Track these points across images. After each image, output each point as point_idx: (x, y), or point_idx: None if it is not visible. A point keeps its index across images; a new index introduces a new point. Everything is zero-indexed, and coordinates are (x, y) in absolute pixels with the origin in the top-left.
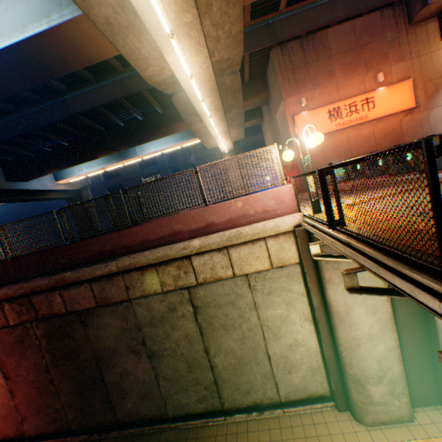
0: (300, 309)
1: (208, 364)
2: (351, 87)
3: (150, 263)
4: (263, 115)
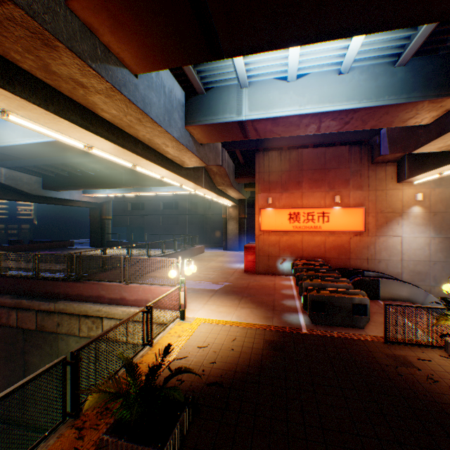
0: None
1: None
2: (314, 199)
3: (76, 313)
4: None
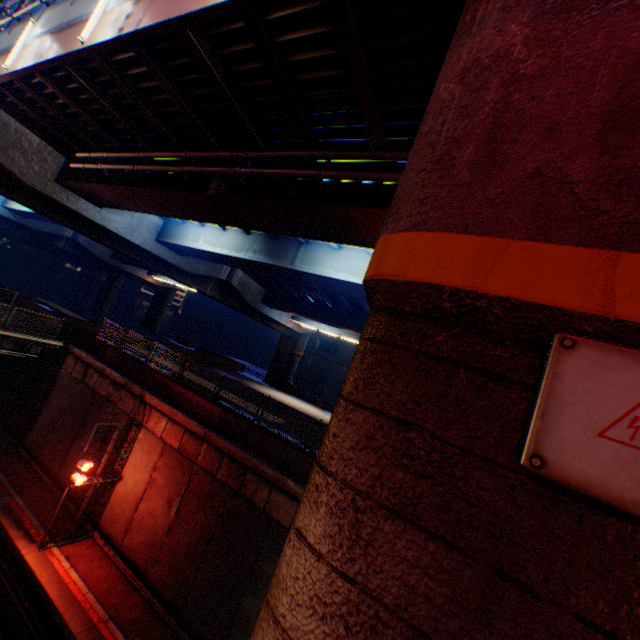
0: None
1: None
2: None
3: None
4: None
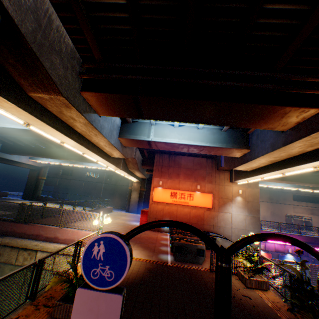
0: None
1: None
2: (186, 185)
3: (18, 246)
4: None
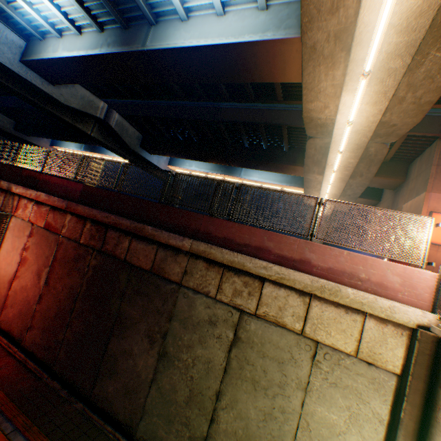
0: (365, 437)
1: (211, 412)
2: None
3: (222, 262)
4: (381, 199)
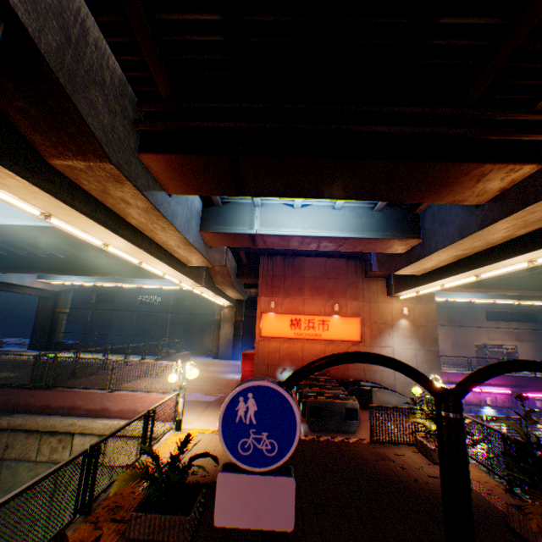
0: None
1: None
2: (315, 306)
3: (39, 428)
4: None
